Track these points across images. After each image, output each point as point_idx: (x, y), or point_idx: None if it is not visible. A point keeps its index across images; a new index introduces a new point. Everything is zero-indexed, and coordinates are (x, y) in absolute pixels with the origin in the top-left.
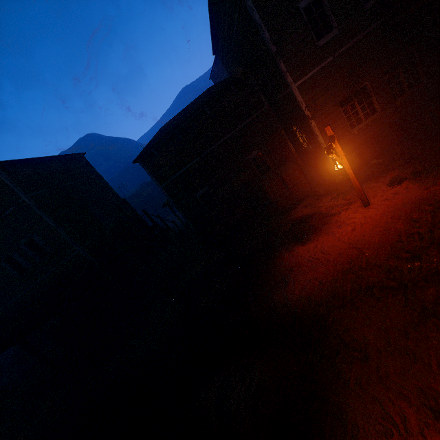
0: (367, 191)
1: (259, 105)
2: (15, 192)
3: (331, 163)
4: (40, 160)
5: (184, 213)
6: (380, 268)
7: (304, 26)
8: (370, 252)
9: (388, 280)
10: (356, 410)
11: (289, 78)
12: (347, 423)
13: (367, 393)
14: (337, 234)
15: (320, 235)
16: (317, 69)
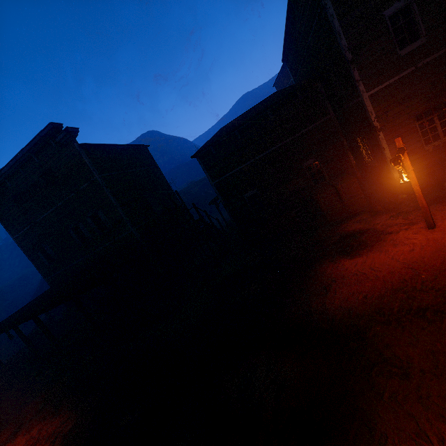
0: (434, 213)
1: (323, 113)
2: (91, 171)
3: (395, 180)
4: (113, 147)
5: (230, 211)
6: (437, 292)
7: (387, 34)
8: (428, 275)
9: (445, 305)
10: (387, 421)
11: (362, 86)
12: (375, 431)
13: (402, 408)
14: (392, 253)
15: (371, 251)
16: (394, 78)
